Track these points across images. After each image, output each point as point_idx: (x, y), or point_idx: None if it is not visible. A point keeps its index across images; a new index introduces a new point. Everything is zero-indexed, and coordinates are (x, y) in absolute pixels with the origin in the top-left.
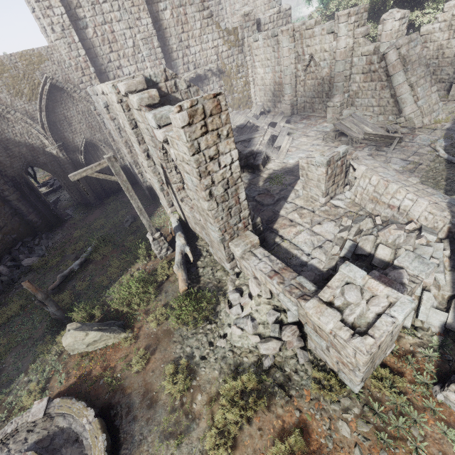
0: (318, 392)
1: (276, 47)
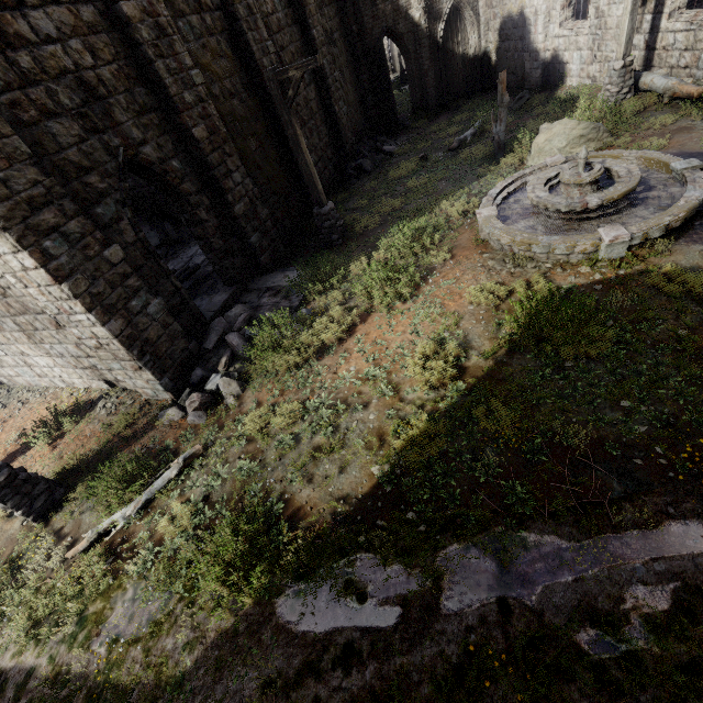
0: None
1: None
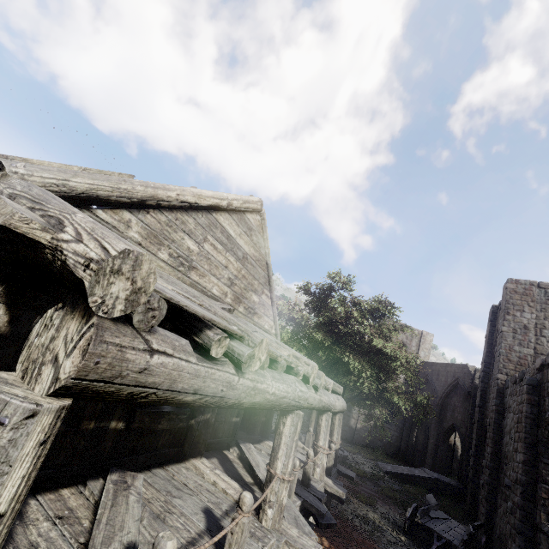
0: None
1: None
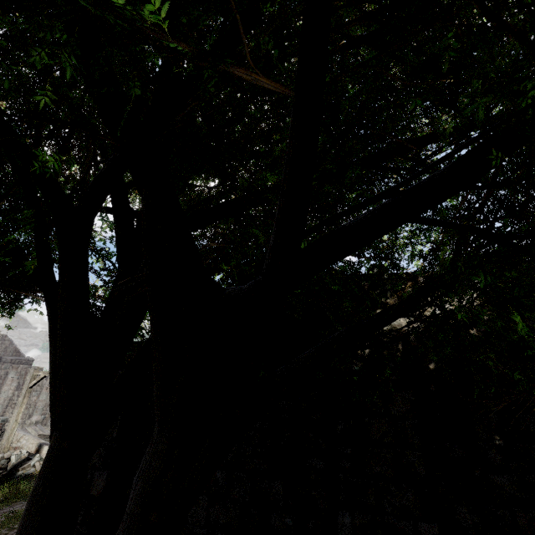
0: None
1: (4, 376)
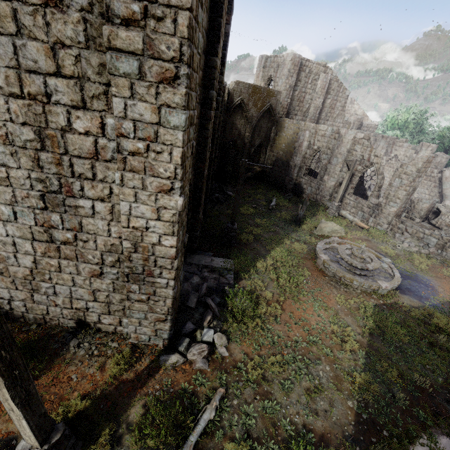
0: (449, 266)
1: (373, 142)
